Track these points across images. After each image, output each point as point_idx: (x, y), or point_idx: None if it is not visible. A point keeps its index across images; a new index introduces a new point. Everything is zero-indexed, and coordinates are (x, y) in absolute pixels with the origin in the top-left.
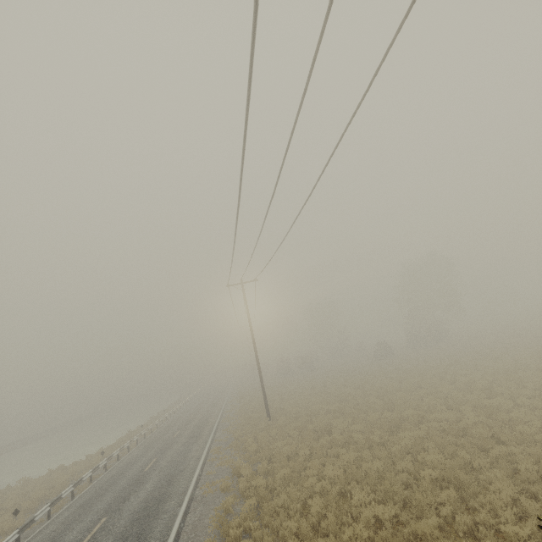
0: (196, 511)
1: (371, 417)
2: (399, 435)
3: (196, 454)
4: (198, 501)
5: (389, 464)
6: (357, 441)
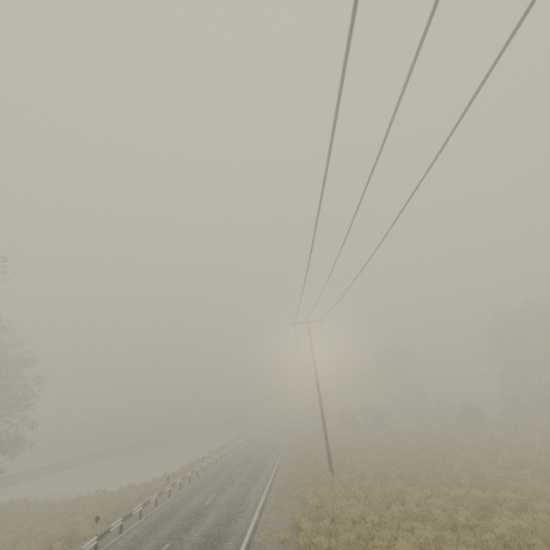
0: None
1: (455, 491)
2: (492, 521)
3: (255, 497)
4: (256, 548)
5: None
6: (437, 518)
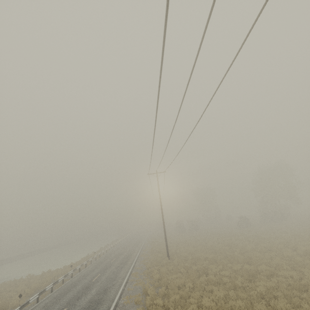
0: None
1: (235, 267)
2: (255, 283)
3: (123, 275)
4: (120, 308)
5: (248, 304)
6: (226, 283)
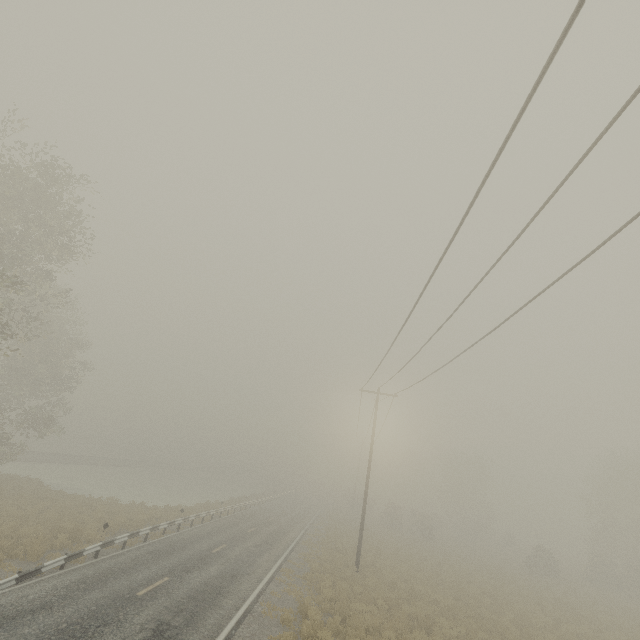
0: (249, 626)
1: None
2: None
3: (266, 564)
4: (255, 617)
5: None
6: None
